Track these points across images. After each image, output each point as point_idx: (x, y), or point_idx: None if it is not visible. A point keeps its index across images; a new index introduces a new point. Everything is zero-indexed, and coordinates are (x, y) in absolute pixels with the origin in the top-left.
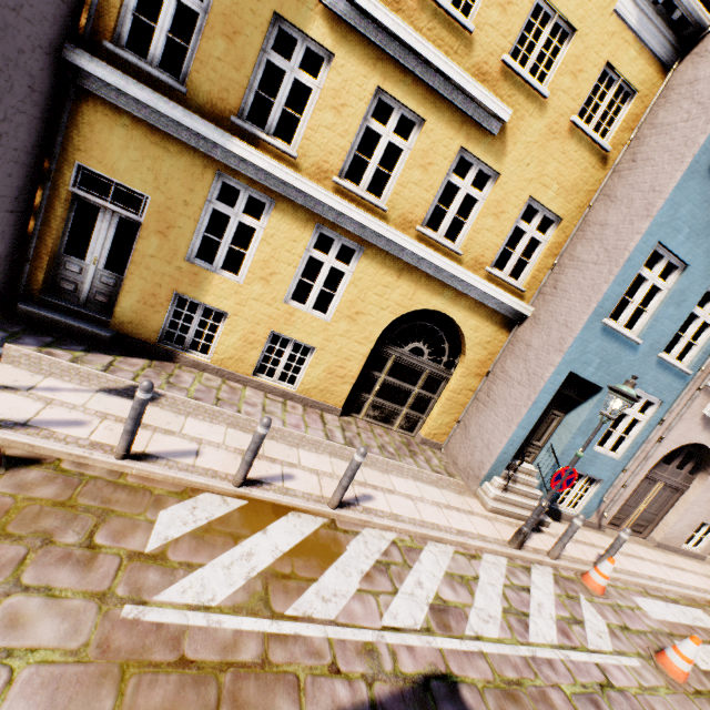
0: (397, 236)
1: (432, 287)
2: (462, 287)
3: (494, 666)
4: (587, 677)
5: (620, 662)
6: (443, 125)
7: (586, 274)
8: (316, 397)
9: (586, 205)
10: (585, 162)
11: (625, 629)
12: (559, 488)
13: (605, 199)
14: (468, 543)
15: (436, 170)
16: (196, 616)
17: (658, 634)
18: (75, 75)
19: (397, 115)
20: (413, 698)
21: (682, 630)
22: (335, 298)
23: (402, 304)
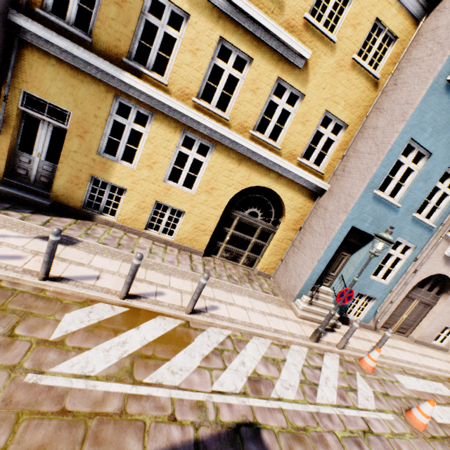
0: (236, 137)
1: (261, 171)
2: (281, 171)
3: (288, 418)
4: (354, 426)
5: (380, 417)
6: (265, 62)
7: (363, 161)
8: (187, 244)
9: (364, 116)
10: (363, 86)
11: (385, 395)
12: (342, 302)
13: (376, 111)
14: (281, 337)
15: (262, 92)
16: (79, 382)
17: (409, 398)
18: (18, 31)
19: (234, 56)
20: (226, 438)
21: (427, 396)
22: (197, 179)
23: (241, 183)
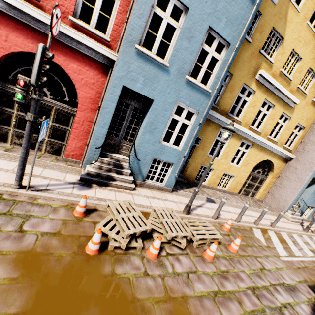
0: (264, 141)
1: (268, 153)
2: (276, 152)
3: None
4: None
5: None
6: (279, 106)
7: None
8: (232, 191)
9: (312, 123)
10: (313, 111)
11: None
12: None
13: None
14: (298, 232)
15: (275, 119)
16: (288, 258)
17: None
18: None
19: (267, 105)
20: None
21: None
22: (242, 160)
23: (259, 159)
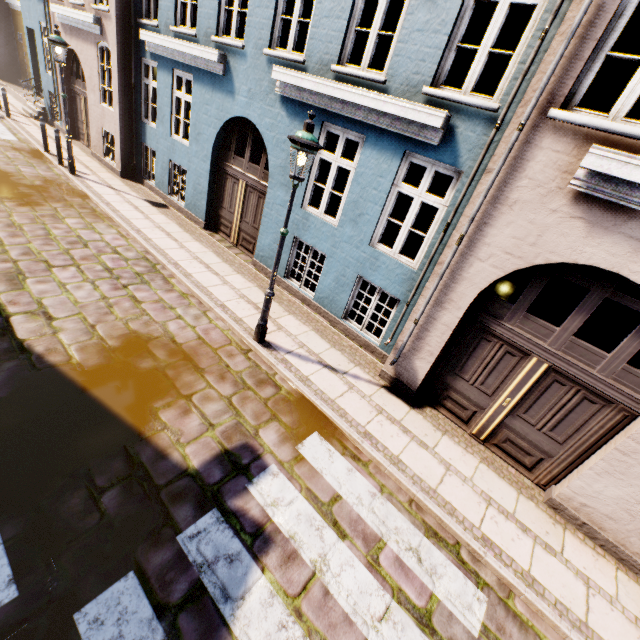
0: None
1: None
2: None
3: None
4: None
5: None
6: None
7: None
8: None
9: None
10: None
11: None
12: None
13: None
14: None
15: None
16: None
17: None
18: (9, 6)
19: None
20: None
21: None
22: None
23: None
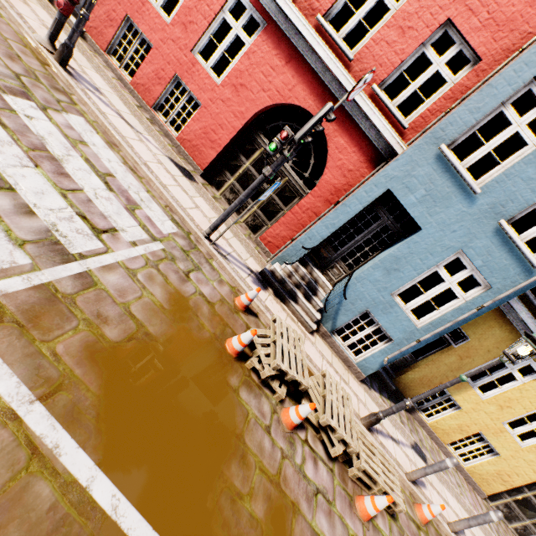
0: None
1: None
2: None
3: None
4: None
5: None
6: None
7: None
8: (475, 479)
9: None
10: None
11: None
12: None
13: None
14: None
15: None
16: None
17: None
18: None
19: None
20: None
21: None
22: None
23: None
